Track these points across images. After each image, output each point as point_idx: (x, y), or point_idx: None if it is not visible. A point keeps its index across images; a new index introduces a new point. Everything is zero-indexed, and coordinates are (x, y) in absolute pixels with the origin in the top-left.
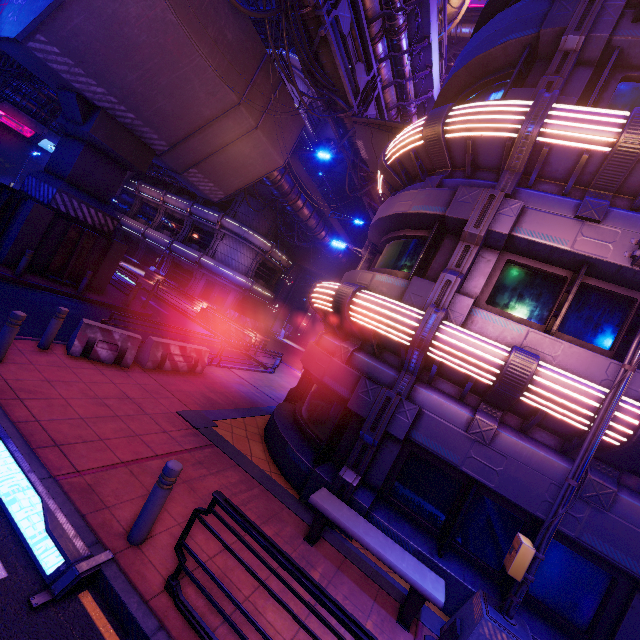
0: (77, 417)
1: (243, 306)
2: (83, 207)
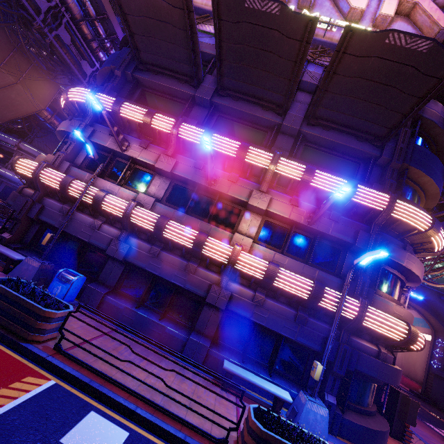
0: None
1: None
2: None
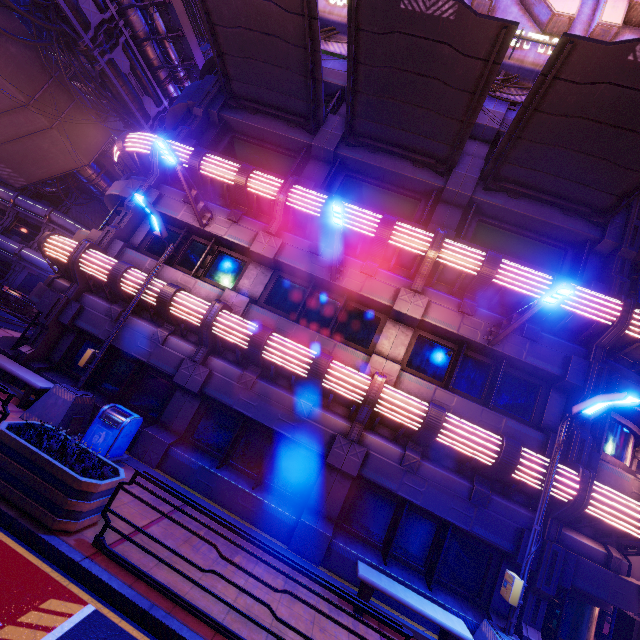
0: None
1: None
2: None
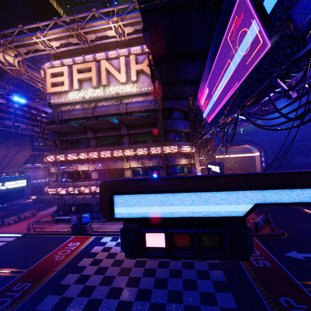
0: (14, 229)
1: None
2: None
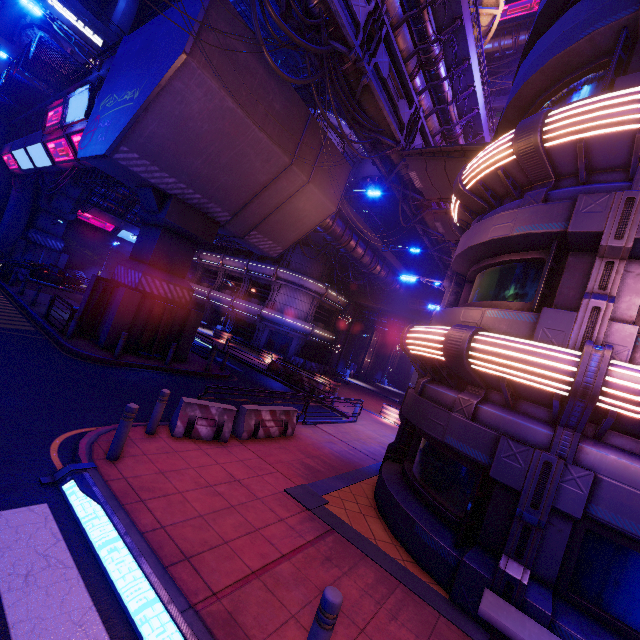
0: (196, 515)
1: (306, 351)
2: (164, 285)
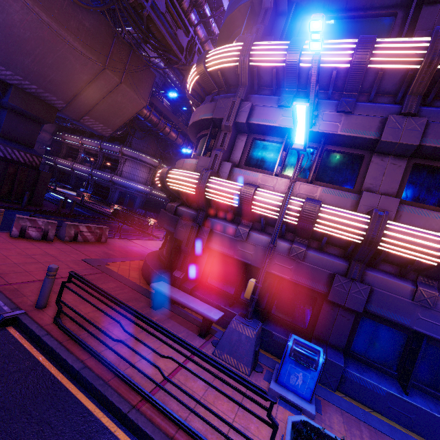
0: (12, 263)
1: (148, 205)
2: (15, 152)
